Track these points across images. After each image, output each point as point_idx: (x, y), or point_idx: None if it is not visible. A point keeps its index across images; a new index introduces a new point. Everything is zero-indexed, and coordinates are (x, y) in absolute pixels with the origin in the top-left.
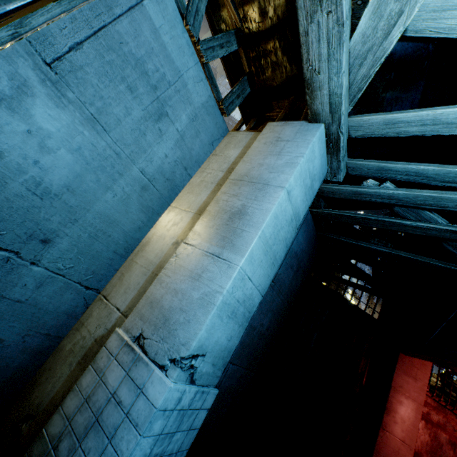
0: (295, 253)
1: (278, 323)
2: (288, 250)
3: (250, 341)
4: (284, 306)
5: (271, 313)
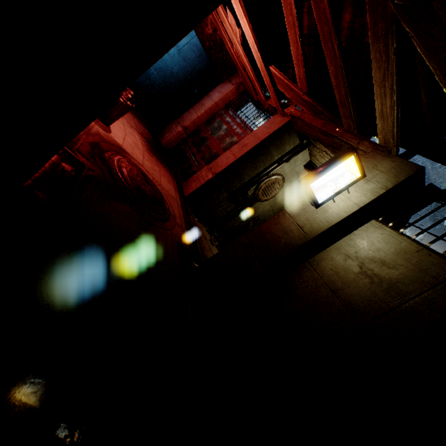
0: (197, 46)
1: (185, 77)
2: (189, 41)
3: (166, 71)
4: (190, 71)
5: (179, 67)
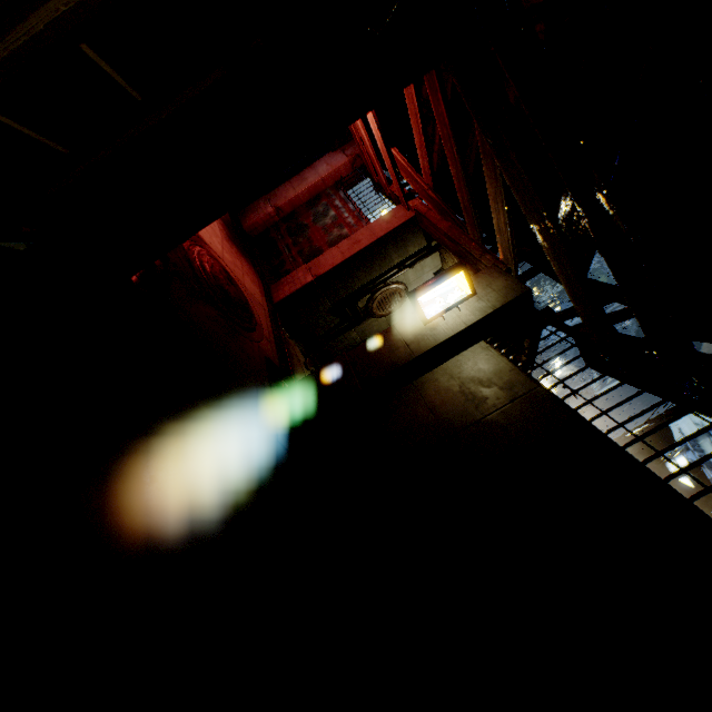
0: None
1: None
2: None
3: None
4: None
5: None
